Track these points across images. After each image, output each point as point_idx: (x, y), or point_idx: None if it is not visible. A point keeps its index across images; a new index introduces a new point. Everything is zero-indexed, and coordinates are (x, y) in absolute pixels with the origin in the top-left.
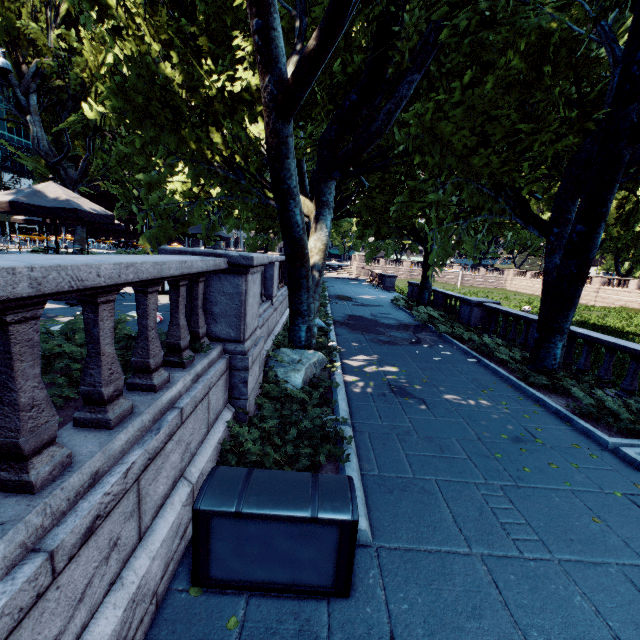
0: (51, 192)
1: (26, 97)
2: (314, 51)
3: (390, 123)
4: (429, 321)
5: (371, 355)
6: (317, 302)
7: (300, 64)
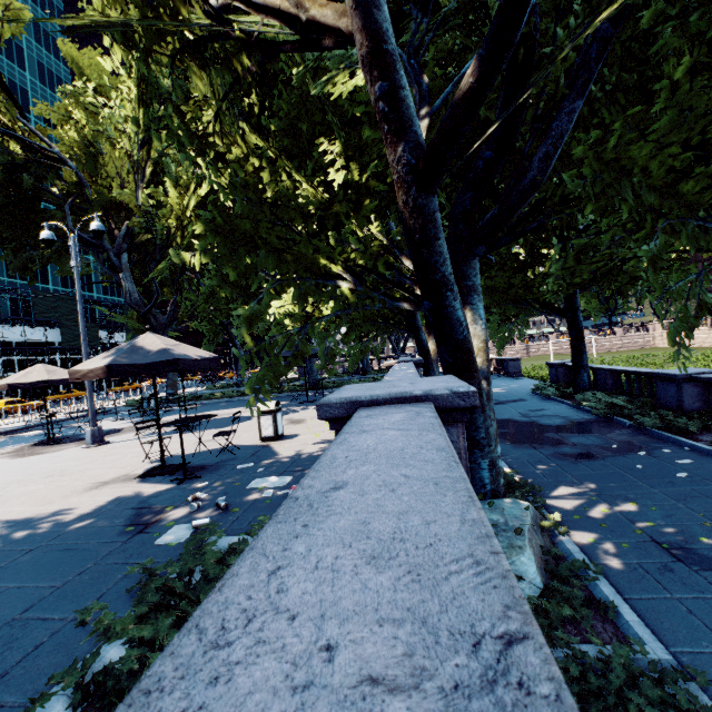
0: (149, 344)
1: (118, 258)
2: (471, 90)
3: (549, 169)
4: (613, 412)
5: (576, 484)
6: (493, 422)
7: (449, 114)
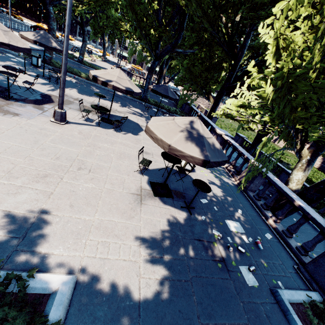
0: (207, 135)
1: None
2: None
3: None
4: None
5: None
6: None
7: None
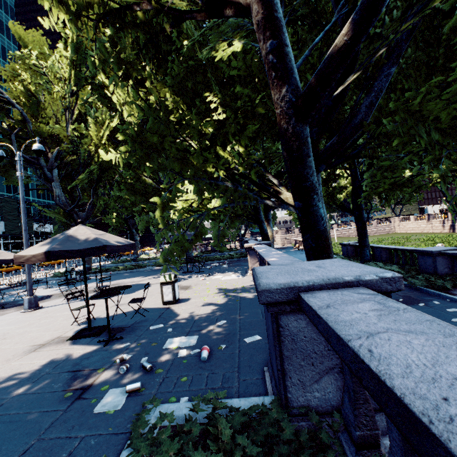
0: (81, 234)
1: (50, 172)
2: (345, 45)
3: (371, 113)
4: None
5: None
6: None
7: (326, 64)
